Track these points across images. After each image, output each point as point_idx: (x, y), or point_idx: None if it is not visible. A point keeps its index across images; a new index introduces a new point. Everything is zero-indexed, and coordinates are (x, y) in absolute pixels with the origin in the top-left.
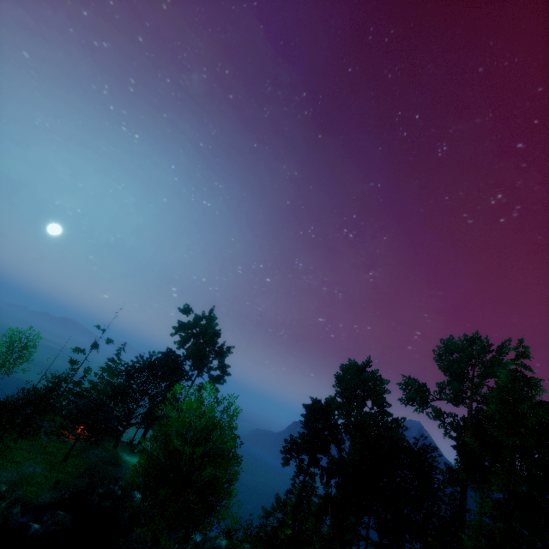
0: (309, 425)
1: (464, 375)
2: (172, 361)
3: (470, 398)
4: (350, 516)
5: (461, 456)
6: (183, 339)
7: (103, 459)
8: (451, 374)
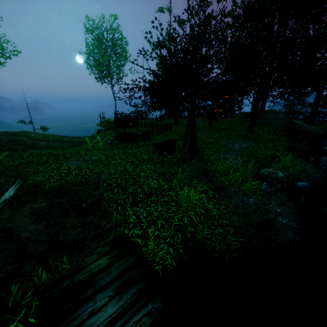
0: None
1: None
2: None
3: None
4: None
5: None
6: None
7: (286, 120)
8: None
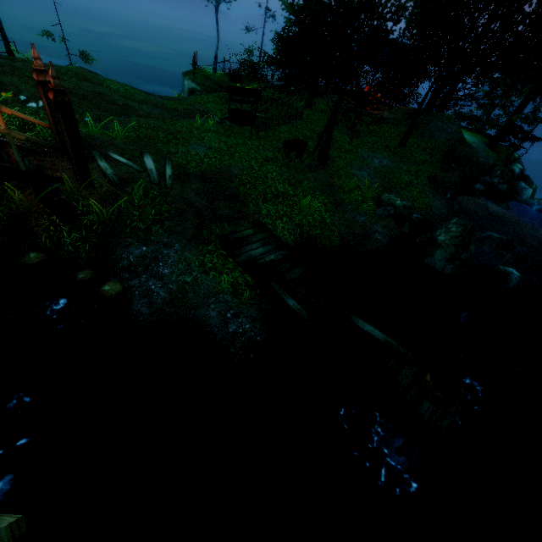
0: None
1: None
2: None
3: None
4: None
5: None
6: None
7: (455, 136)
8: None
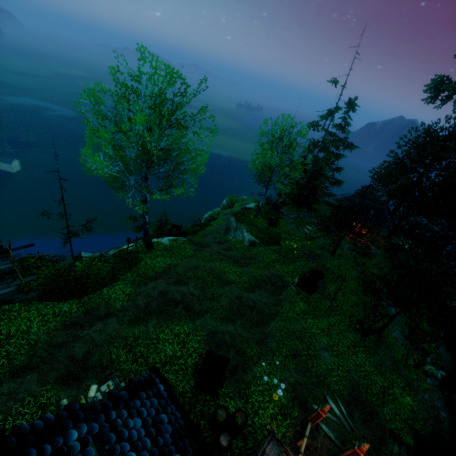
0: None
1: None
2: None
3: None
4: None
5: None
6: None
7: None
8: None
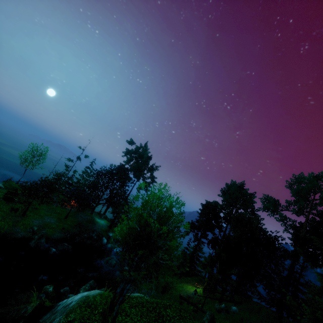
0: (203, 216)
1: (308, 198)
2: (123, 171)
3: (309, 212)
4: (232, 270)
5: (295, 244)
6: (128, 159)
7: (86, 219)
8: (298, 196)
